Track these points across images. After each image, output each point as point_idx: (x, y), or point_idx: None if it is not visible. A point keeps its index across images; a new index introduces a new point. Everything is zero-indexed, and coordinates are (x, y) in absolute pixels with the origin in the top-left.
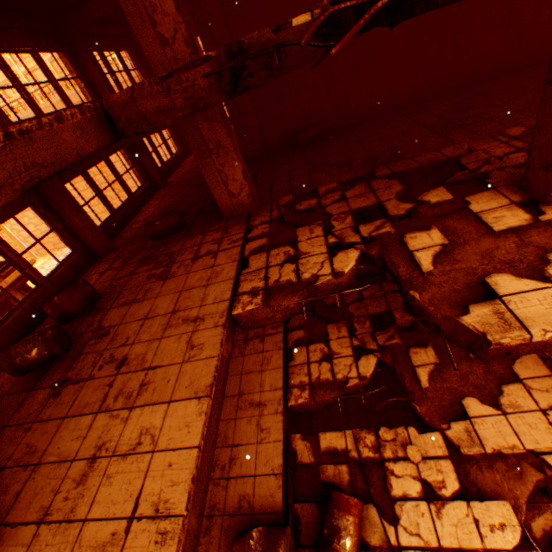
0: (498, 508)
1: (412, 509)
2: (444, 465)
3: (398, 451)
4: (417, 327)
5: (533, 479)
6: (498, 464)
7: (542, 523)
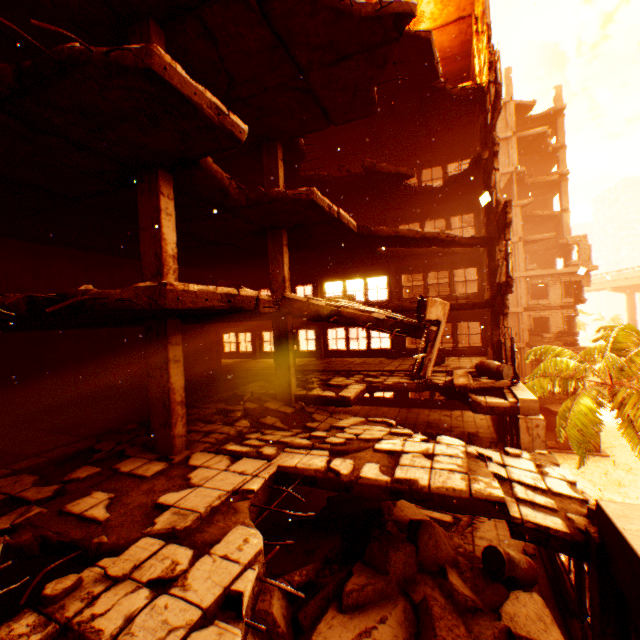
0: (237, 533)
1: (150, 615)
2: (168, 550)
3: (96, 588)
4: (69, 490)
5: (247, 505)
6: (217, 517)
7: (280, 605)
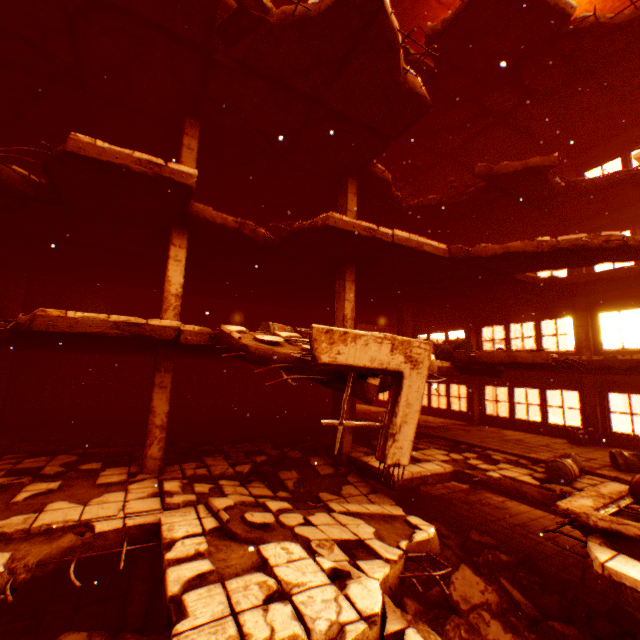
0: None
1: None
2: None
3: None
4: (64, 474)
5: (67, 540)
6: (38, 538)
7: None
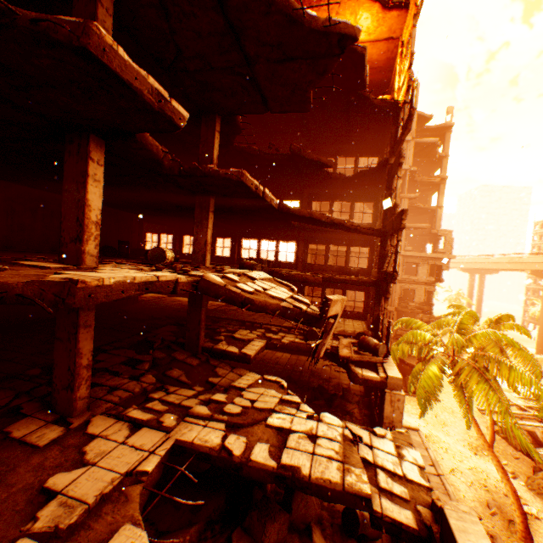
0: (123, 535)
1: None
2: None
3: None
4: None
5: (139, 491)
6: (106, 507)
7: None
